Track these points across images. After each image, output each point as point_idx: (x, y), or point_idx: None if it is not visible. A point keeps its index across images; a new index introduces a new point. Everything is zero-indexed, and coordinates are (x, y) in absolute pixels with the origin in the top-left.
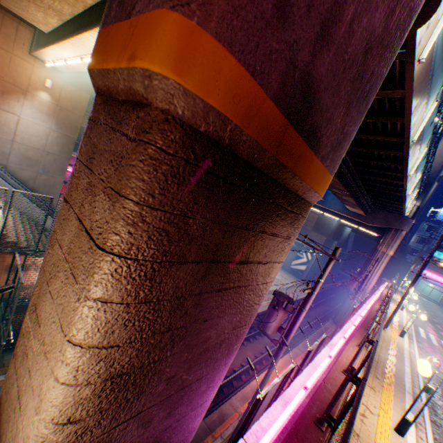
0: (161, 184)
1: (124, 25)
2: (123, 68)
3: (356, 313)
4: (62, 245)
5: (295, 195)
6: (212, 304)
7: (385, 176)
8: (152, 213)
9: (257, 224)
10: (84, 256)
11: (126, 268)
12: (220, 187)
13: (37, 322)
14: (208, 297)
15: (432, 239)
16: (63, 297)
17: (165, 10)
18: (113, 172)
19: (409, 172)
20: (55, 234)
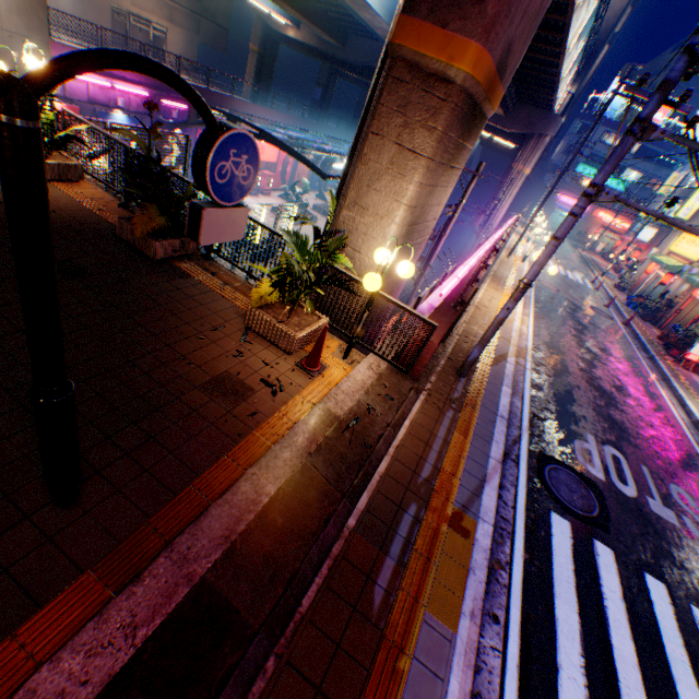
0: (451, 123)
1: (438, 32)
2: (441, 63)
3: (483, 246)
4: (379, 162)
5: (483, 116)
6: (436, 196)
7: (540, 51)
8: (445, 138)
9: (465, 140)
10: (409, 164)
11: (431, 167)
12: (464, 120)
13: (362, 210)
14: (437, 190)
15: (582, 148)
16: (392, 188)
17: (472, 43)
18: (428, 117)
19: (569, 45)
20: (364, 157)
